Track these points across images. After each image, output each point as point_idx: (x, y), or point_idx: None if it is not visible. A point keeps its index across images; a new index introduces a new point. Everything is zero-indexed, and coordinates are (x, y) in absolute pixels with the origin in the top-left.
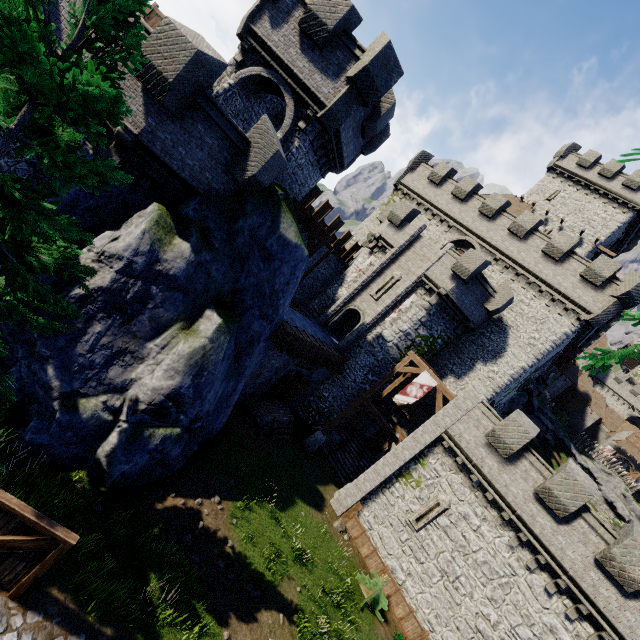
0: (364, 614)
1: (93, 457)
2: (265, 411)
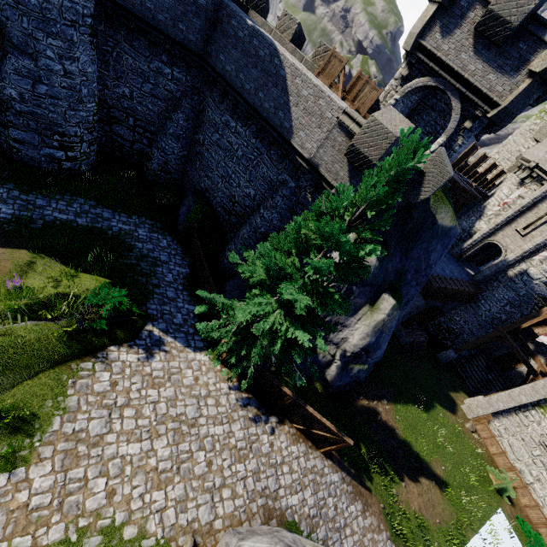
0: (492, 494)
1: (323, 376)
2: (406, 334)
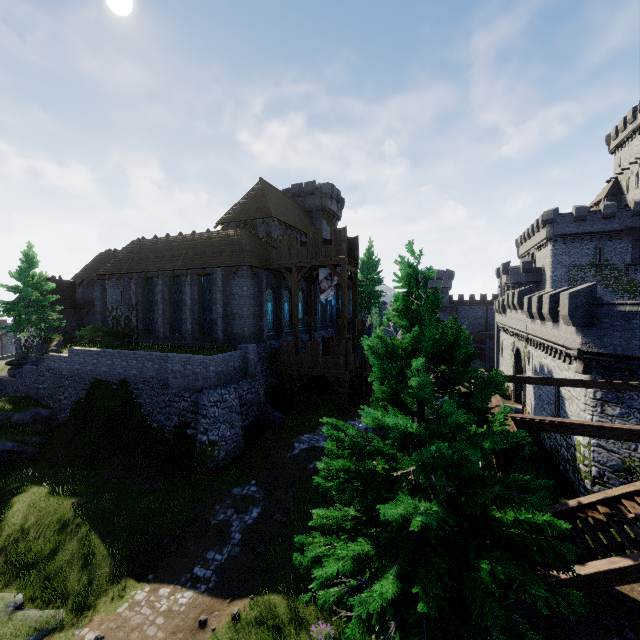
0: None
1: None
2: None
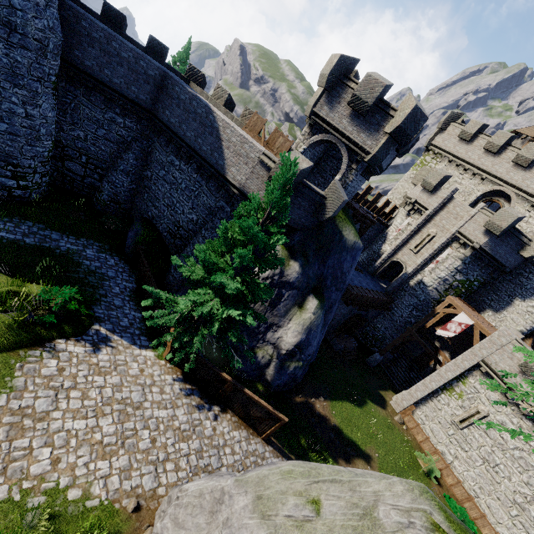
0: (422, 477)
1: (264, 376)
2: (338, 341)
